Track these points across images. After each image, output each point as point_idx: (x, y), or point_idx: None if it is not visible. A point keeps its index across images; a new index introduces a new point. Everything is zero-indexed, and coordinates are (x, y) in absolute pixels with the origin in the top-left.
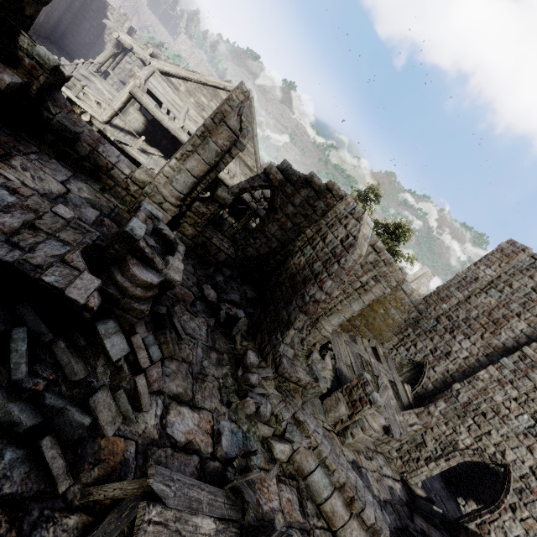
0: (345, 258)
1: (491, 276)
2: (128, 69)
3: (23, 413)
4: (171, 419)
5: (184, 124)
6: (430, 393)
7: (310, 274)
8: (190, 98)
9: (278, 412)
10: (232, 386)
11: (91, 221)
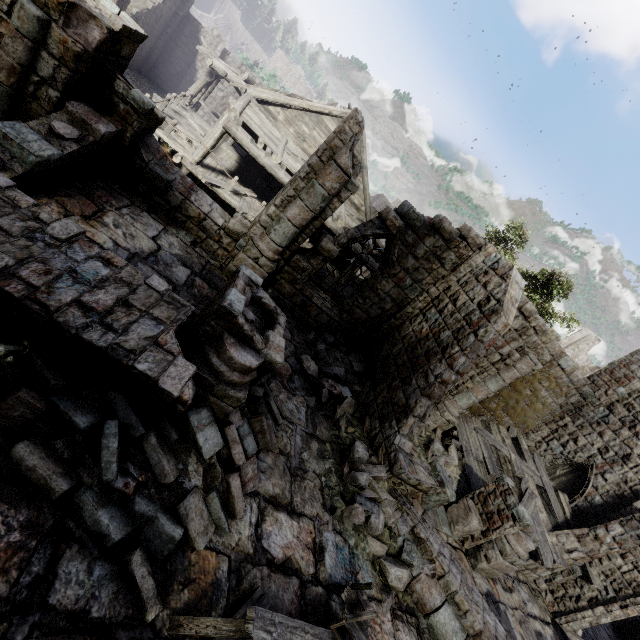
0: (485, 329)
1: None
2: (220, 97)
3: (112, 521)
4: (267, 528)
5: (282, 160)
6: (598, 508)
7: (436, 347)
8: (290, 128)
9: (393, 523)
10: (337, 486)
11: (182, 282)
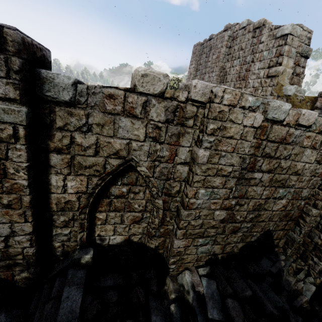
0: None
1: (193, 67)
2: None
3: None
4: None
5: None
6: None
7: None
8: None
9: None
10: None
11: None
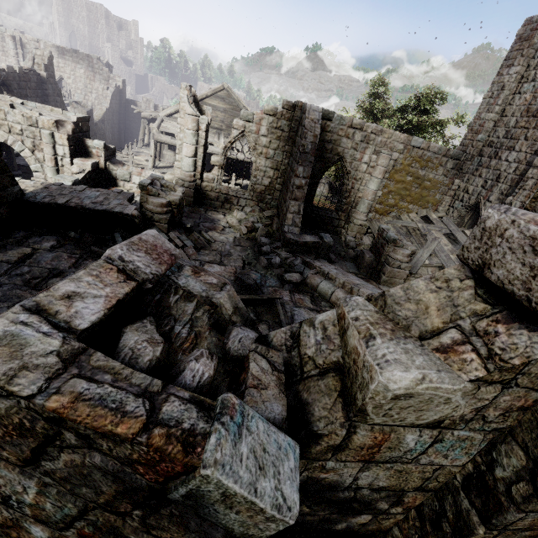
0: (301, 145)
1: (516, 73)
2: None
3: None
4: (205, 267)
5: None
6: None
7: (291, 173)
8: None
9: (291, 263)
10: (252, 257)
11: None
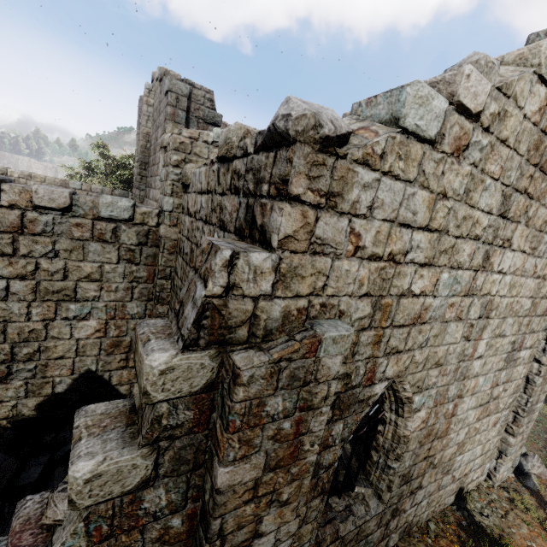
0: None
1: (137, 134)
2: None
3: None
4: None
5: None
6: None
7: None
8: None
9: None
10: None
11: None
